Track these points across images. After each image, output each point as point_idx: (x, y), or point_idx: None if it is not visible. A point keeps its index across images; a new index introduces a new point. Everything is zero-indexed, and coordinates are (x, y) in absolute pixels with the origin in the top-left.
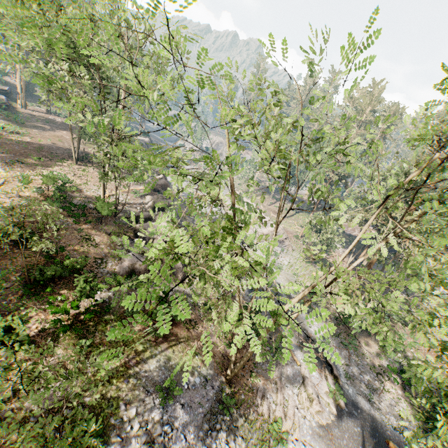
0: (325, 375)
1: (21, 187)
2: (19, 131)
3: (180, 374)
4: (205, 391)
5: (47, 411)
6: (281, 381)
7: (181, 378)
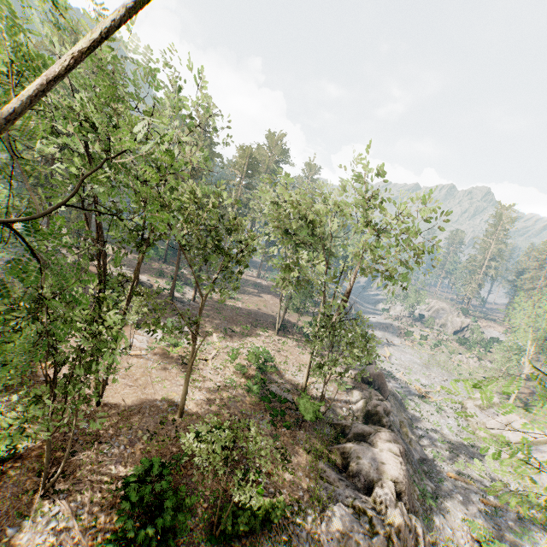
0: None
1: (227, 362)
2: (234, 296)
3: None
4: None
5: None
6: None
7: None
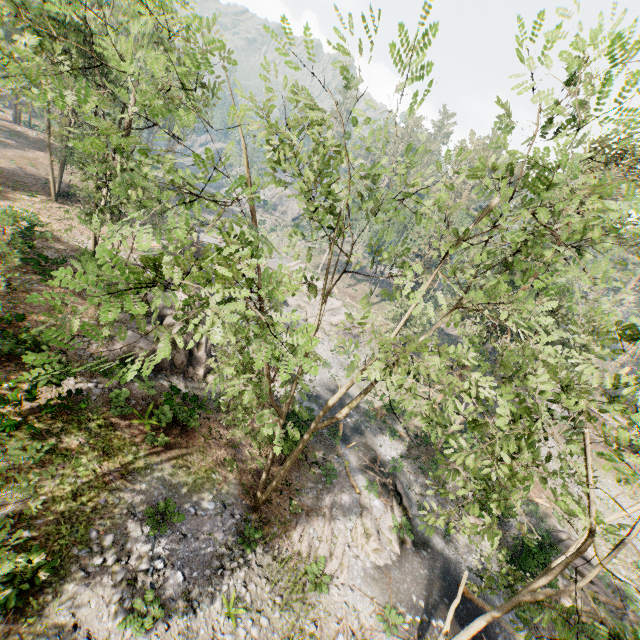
0: (391, 506)
1: None
2: None
3: (186, 496)
4: (221, 520)
5: None
6: (331, 512)
7: (187, 501)
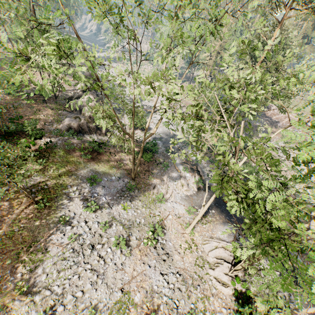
0: (195, 176)
1: None
2: None
3: (102, 175)
4: (118, 182)
5: (28, 187)
6: (167, 179)
7: (103, 176)
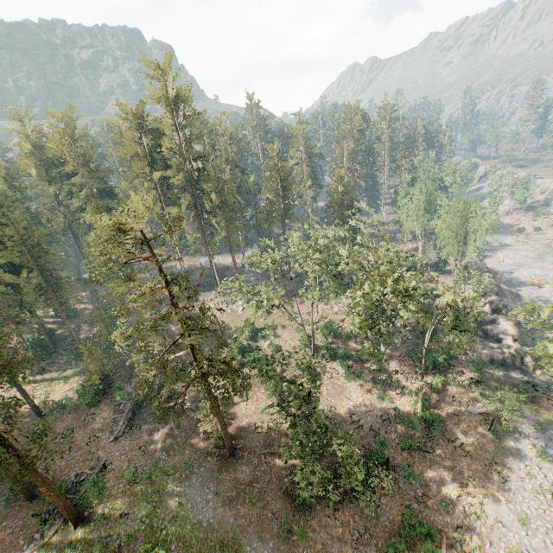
0: None
1: None
2: None
3: (544, 425)
4: None
5: (476, 414)
6: None
7: (546, 427)
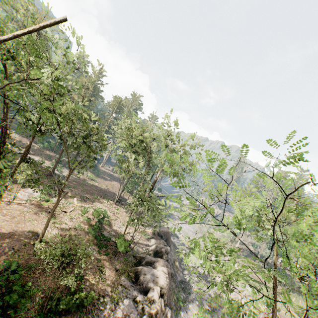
0: None
1: (79, 215)
2: (94, 179)
3: None
4: None
5: None
6: None
7: None
